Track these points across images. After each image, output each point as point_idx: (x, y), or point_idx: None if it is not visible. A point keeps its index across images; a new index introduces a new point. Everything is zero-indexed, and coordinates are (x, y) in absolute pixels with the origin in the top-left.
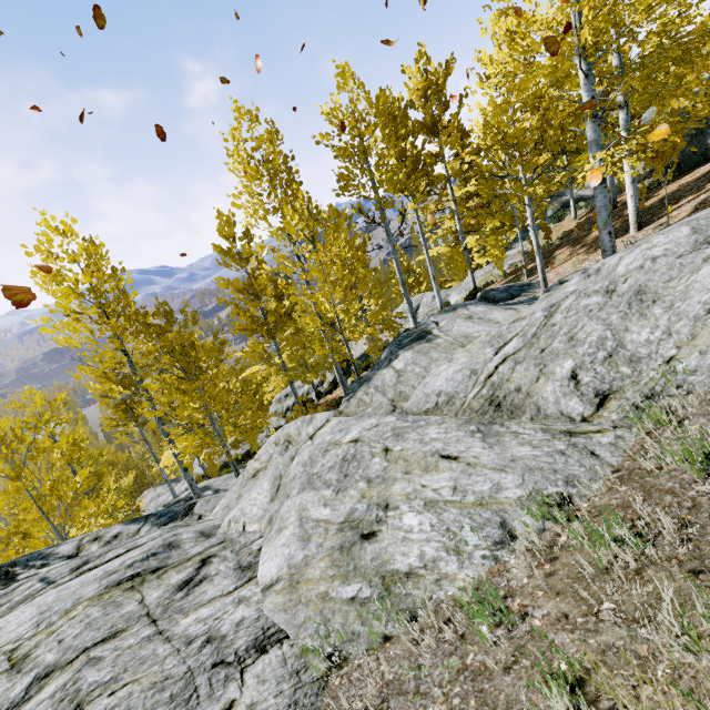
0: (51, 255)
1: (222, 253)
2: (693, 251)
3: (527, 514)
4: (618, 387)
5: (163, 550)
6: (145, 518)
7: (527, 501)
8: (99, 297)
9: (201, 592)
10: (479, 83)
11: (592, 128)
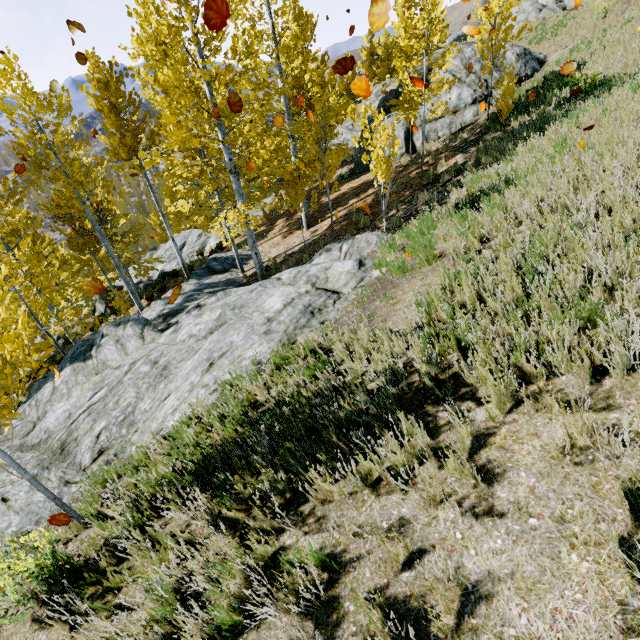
0: None
1: None
2: (204, 338)
3: (4, 546)
4: (112, 445)
5: None
6: None
7: (14, 536)
8: None
9: None
10: None
11: (234, 181)
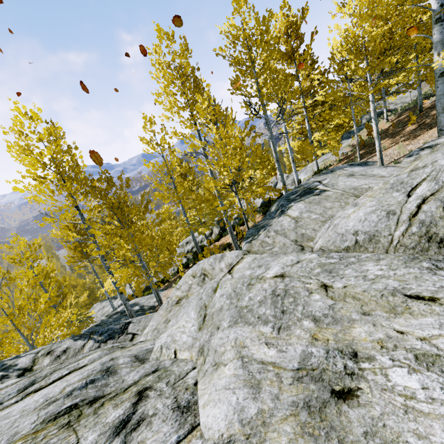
0: (22, 134)
1: (146, 143)
2: None
3: None
4: None
5: (101, 377)
6: (89, 335)
7: None
8: (57, 166)
9: (139, 442)
10: (339, 8)
11: (439, 30)
